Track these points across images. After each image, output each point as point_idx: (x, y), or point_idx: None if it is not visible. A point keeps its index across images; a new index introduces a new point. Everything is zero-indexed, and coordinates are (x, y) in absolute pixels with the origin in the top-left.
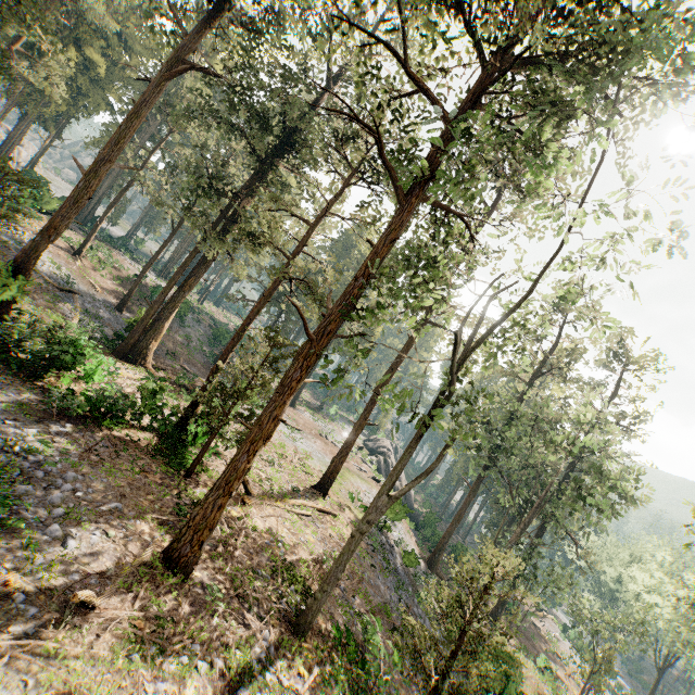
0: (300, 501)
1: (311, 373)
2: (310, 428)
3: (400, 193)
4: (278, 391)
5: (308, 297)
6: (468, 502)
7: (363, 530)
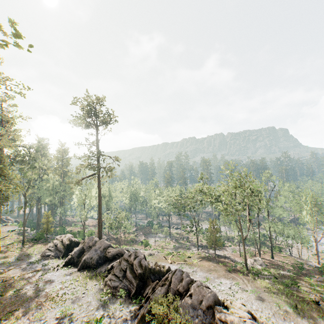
0: None
1: None
2: None
3: None
4: None
5: None
6: (39, 209)
7: (25, 226)
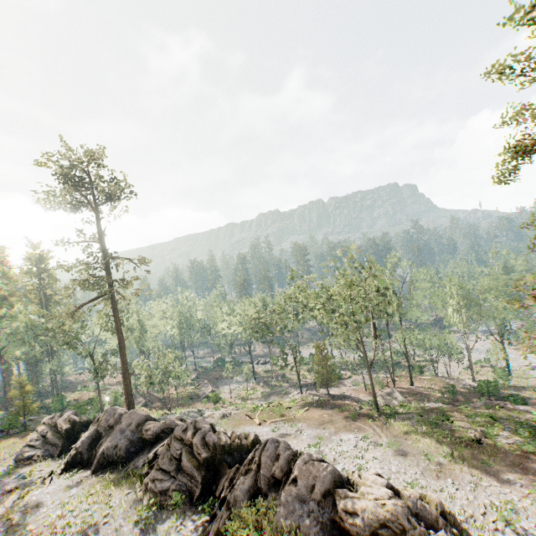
0: None
1: None
2: None
3: None
4: None
5: None
6: (5, 372)
7: None
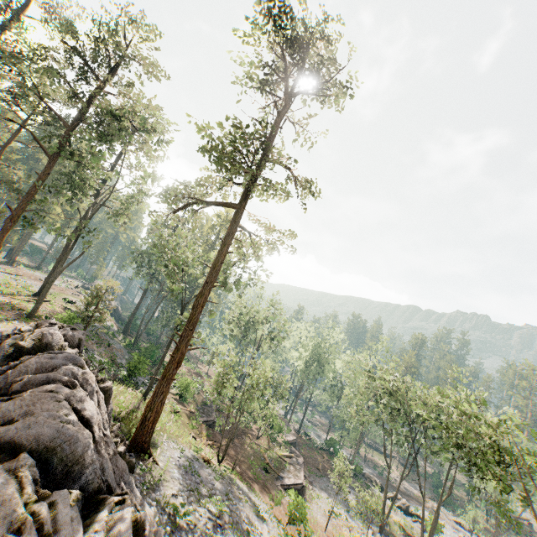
0: (25, 297)
1: (24, 239)
2: (30, 276)
3: (48, 155)
4: (1, 232)
5: (9, 190)
6: (143, 297)
7: (52, 280)
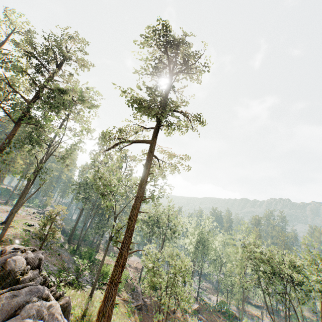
0: None
1: None
2: None
3: (14, 122)
4: None
5: None
6: (80, 215)
7: (16, 210)
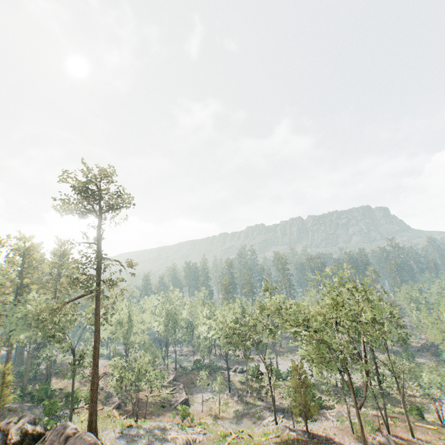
0: None
1: None
2: None
3: None
4: None
5: None
6: (9, 353)
7: None
